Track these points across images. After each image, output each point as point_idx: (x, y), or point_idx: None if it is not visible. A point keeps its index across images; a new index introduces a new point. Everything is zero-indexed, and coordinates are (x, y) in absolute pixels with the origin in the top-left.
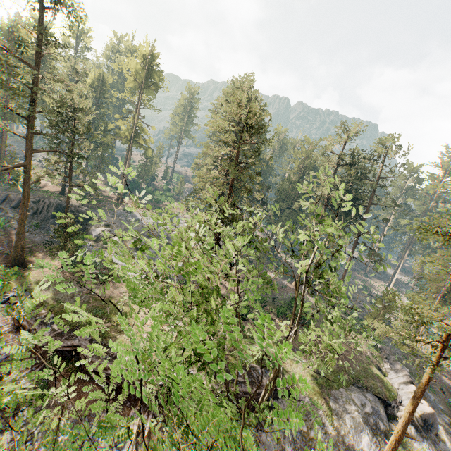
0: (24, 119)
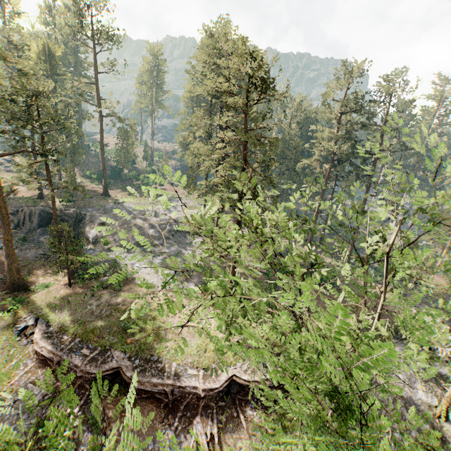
0: None
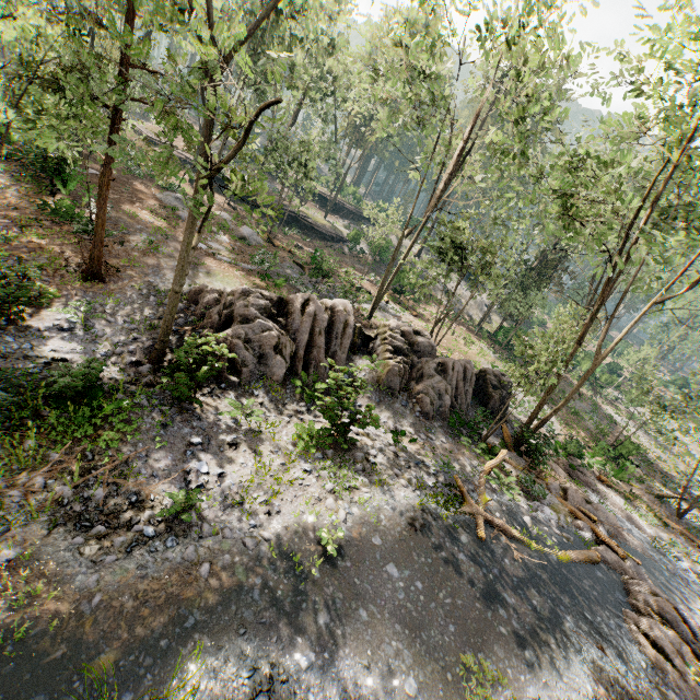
0: None
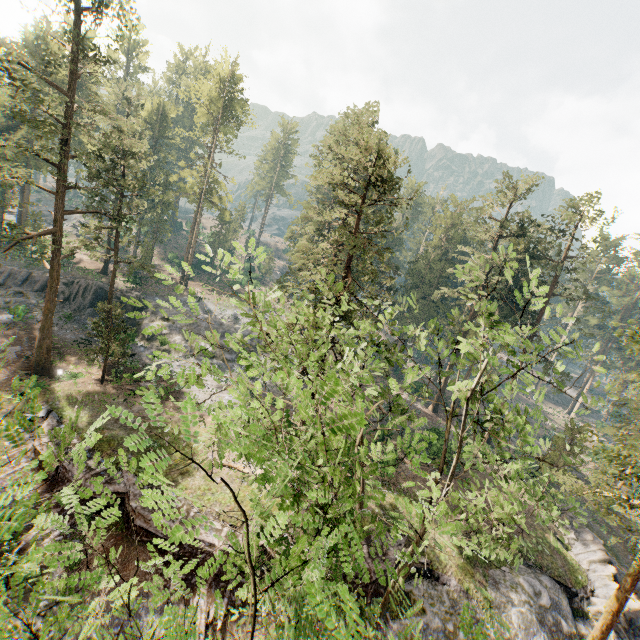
0: (53, 167)
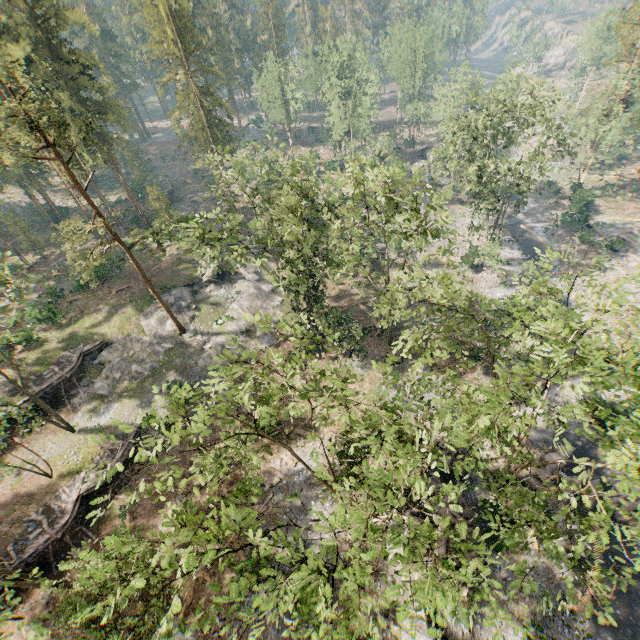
0: None
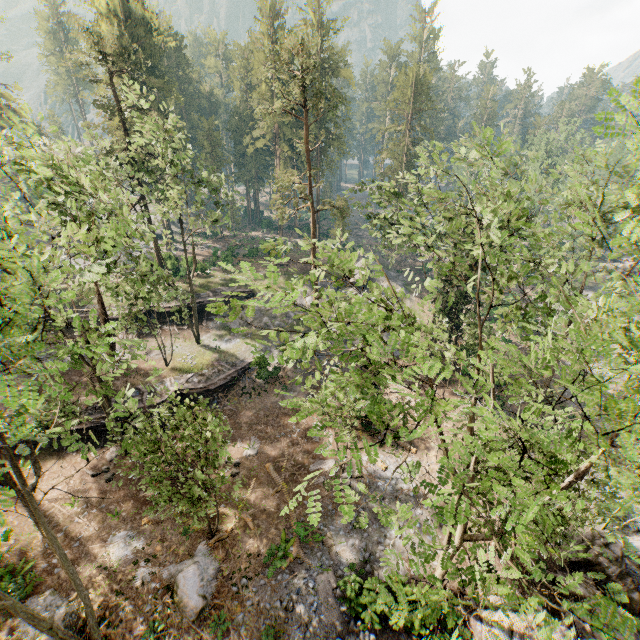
0: None
